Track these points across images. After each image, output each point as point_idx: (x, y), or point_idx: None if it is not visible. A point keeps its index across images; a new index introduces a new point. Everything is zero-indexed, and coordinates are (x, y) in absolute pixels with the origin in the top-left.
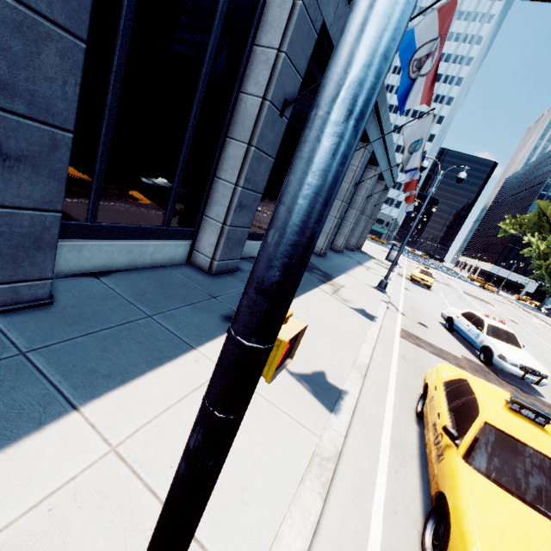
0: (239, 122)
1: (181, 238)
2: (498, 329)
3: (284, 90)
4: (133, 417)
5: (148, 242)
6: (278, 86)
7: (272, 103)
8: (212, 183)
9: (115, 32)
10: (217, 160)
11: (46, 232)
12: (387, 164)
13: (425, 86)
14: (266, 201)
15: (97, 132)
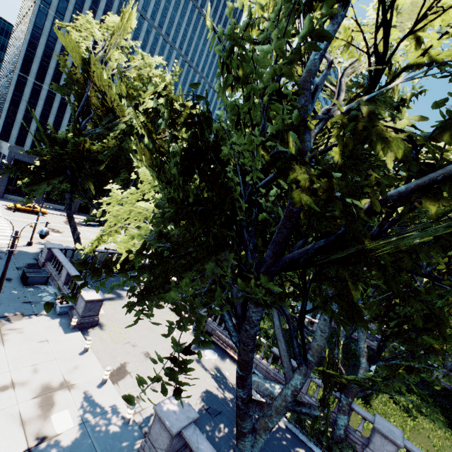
0: None
1: None
2: None
3: None
4: (1, 201)
5: (21, 198)
6: None
7: None
8: None
9: (15, 176)
10: None
11: (3, 191)
12: None
13: None
14: None
15: (13, 184)
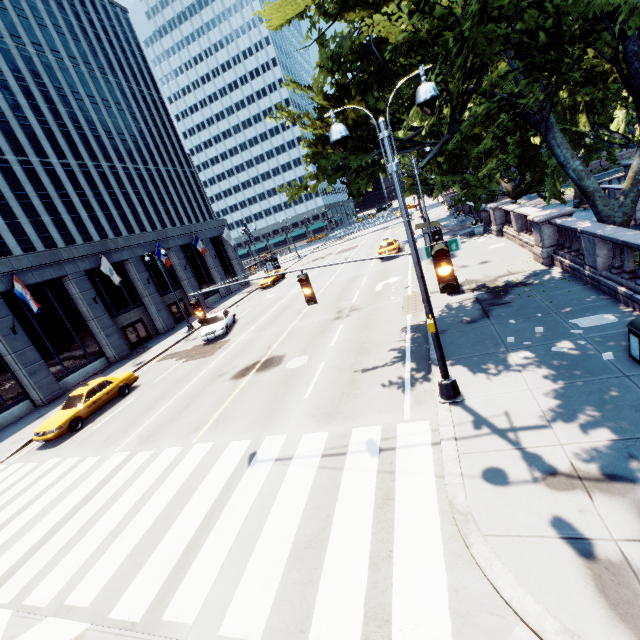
0: (2, 350)
1: (20, 402)
2: (211, 318)
3: (7, 327)
4: None
5: (3, 415)
6: (1, 330)
7: (5, 336)
8: (15, 375)
9: None
10: (8, 367)
11: None
12: (187, 235)
13: (34, 302)
14: (68, 350)
15: None
